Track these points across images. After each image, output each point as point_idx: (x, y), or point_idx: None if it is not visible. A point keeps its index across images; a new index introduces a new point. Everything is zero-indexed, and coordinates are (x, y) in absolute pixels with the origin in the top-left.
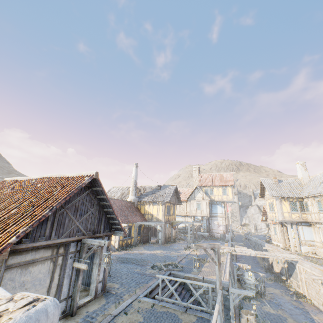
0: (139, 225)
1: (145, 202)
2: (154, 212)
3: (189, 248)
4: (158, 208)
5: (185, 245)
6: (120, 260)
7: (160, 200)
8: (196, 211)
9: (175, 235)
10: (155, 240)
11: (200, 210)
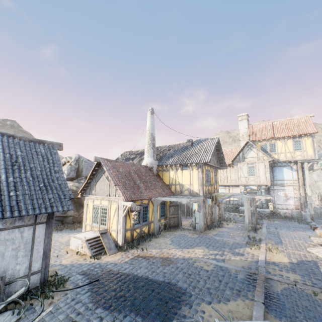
0: (162, 202)
1: (168, 165)
2: (184, 181)
3: (257, 243)
4: (191, 174)
5: (242, 232)
6: (112, 290)
7: (193, 161)
8: (247, 179)
9: (218, 214)
10: (188, 222)
11: (253, 177)
